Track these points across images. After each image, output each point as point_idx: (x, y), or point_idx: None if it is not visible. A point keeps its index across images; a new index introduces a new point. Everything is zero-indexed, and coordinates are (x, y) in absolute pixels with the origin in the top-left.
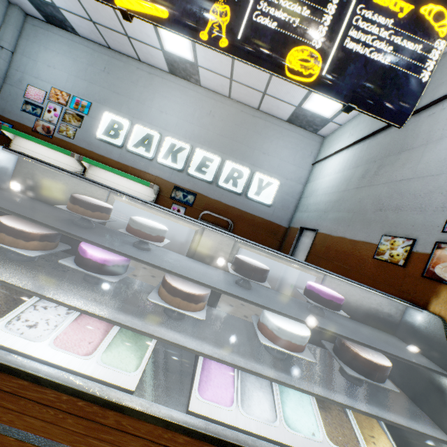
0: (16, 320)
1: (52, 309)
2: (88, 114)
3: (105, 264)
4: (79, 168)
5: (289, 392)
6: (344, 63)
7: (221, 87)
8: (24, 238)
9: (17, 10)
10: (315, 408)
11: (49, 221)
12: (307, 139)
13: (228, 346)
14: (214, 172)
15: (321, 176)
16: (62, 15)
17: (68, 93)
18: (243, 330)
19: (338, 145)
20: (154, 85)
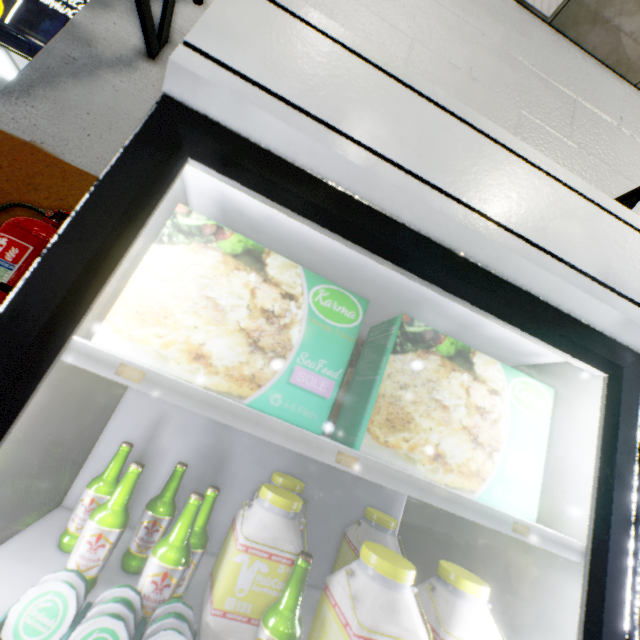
0: None
1: None
2: None
3: None
4: None
5: None
6: (38, 18)
7: None
8: None
9: None
10: None
11: None
12: None
13: None
14: None
15: None
16: None
17: None
18: None
19: None
20: None
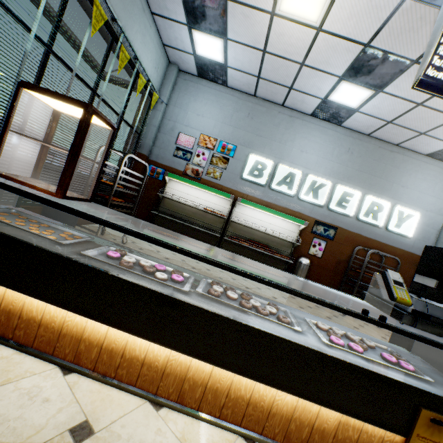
0: None
1: None
2: (233, 156)
3: None
4: (226, 207)
5: None
6: None
7: (367, 127)
8: None
9: (175, 68)
10: None
11: None
12: None
13: None
14: (353, 206)
15: None
16: (224, 72)
17: (215, 138)
18: None
19: None
20: (295, 127)
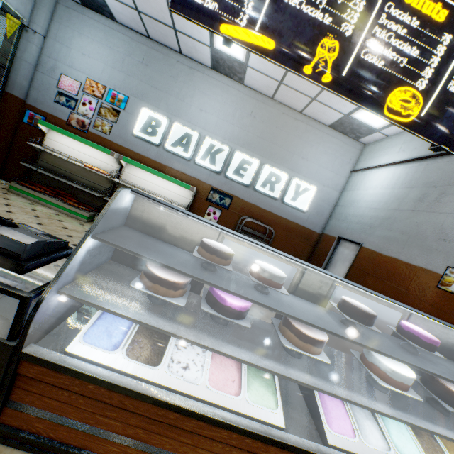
0: (171, 363)
1: (190, 347)
2: (124, 109)
3: (241, 310)
4: (115, 166)
5: (388, 420)
6: (444, 106)
7: (266, 88)
8: (174, 288)
9: None
10: (411, 434)
11: (194, 272)
12: (347, 145)
13: (348, 385)
14: (251, 175)
15: (363, 187)
16: (102, 0)
17: (103, 86)
18: (343, 363)
19: (384, 158)
20: (195, 81)
